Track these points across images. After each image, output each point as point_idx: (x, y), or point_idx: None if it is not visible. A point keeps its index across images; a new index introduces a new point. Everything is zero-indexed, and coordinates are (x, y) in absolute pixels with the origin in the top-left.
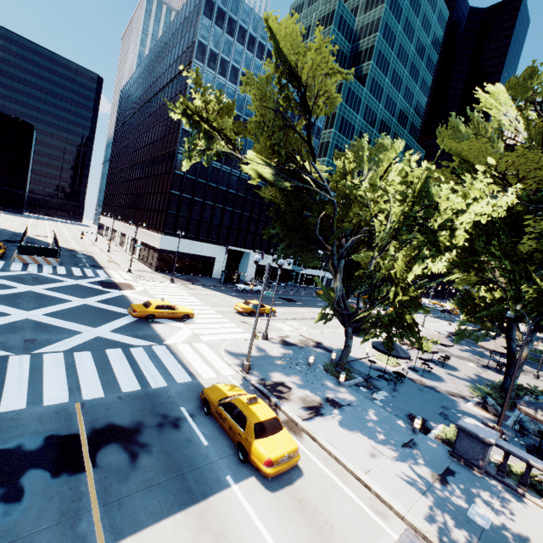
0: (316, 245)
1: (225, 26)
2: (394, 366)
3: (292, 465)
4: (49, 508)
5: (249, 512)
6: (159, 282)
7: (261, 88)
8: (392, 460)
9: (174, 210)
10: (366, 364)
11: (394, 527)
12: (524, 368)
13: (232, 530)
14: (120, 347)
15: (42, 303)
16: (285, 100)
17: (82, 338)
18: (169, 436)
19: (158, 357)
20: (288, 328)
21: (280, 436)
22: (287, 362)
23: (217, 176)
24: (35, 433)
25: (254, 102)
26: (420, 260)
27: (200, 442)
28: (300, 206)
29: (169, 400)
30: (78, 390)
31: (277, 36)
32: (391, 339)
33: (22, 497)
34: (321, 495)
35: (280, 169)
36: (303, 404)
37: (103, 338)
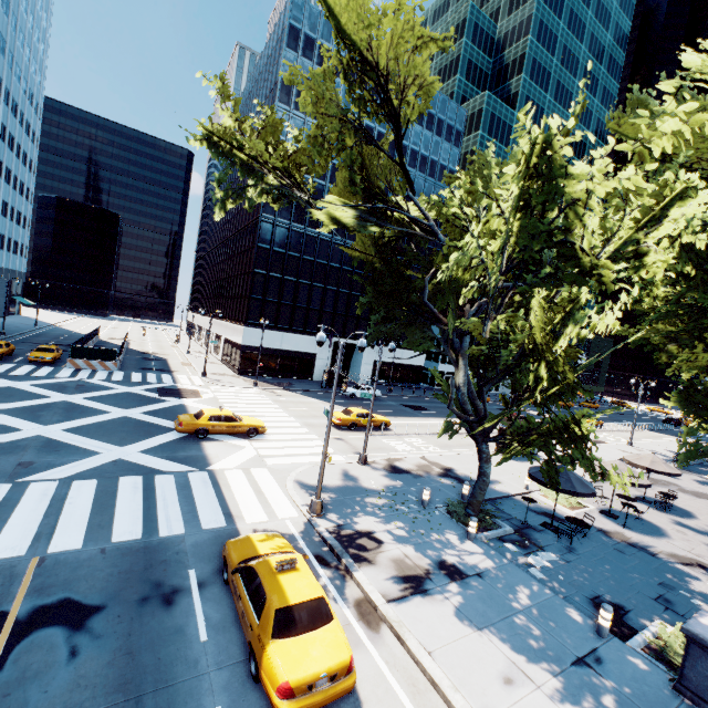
0: (426, 318)
1: (315, 57)
2: (574, 509)
3: (336, 695)
4: None
5: None
6: (237, 388)
7: (315, 88)
8: (547, 694)
9: (259, 295)
10: (523, 504)
11: None
12: None
13: None
14: (143, 474)
15: (71, 415)
16: (356, 104)
17: (97, 460)
18: (148, 621)
19: (190, 489)
20: (404, 447)
21: (321, 635)
22: (387, 499)
23: (314, 246)
24: None
25: (305, 108)
26: (577, 315)
27: (196, 635)
28: (401, 263)
29: (176, 556)
30: (48, 537)
31: (334, 12)
32: (551, 463)
33: None
34: None
35: (368, 212)
36: (395, 571)
37: (124, 462)
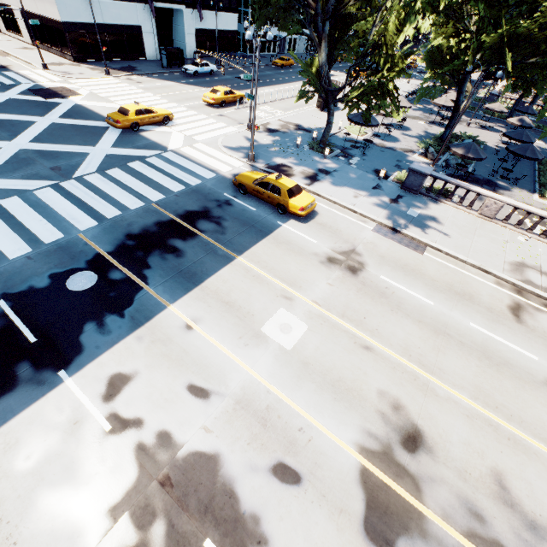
0: (298, 2)
1: None
2: (362, 136)
3: (313, 209)
4: (197, 250)
5: (298, 233)
6: (95, 80)
7: None
8: (367, 197)
9: None
10: (340, 138)
11: (371, 225)
12: (461, 119)
13: (293, 241)
14: (137, 160)
15: (10, 130)
16: None
17: (96, 158)
18: (230, 210)
19: (175, 163)
20: (264, 115)
21: (303, 195)
22: (279, 148)
23: None
24: (147, 224)
25: None
26: (414, 21)
27: (251, 210)
28: None
29: (211, 191)
30: (143, 197)
31: None
32: (369, 110)
33: (178, 250)
34: (331, 220)
35: None
36: (304, 176)
37: (113, 155)
